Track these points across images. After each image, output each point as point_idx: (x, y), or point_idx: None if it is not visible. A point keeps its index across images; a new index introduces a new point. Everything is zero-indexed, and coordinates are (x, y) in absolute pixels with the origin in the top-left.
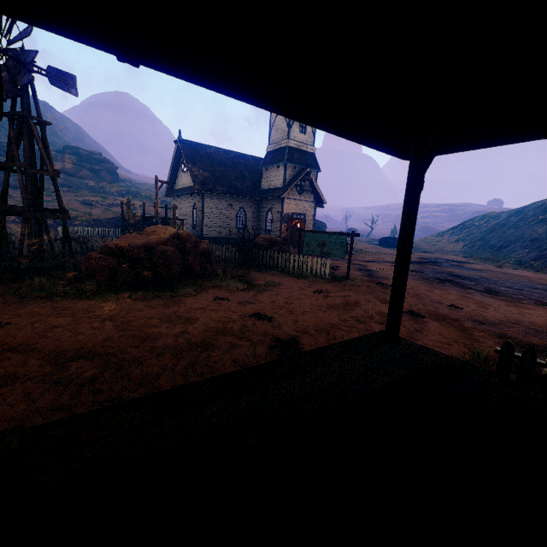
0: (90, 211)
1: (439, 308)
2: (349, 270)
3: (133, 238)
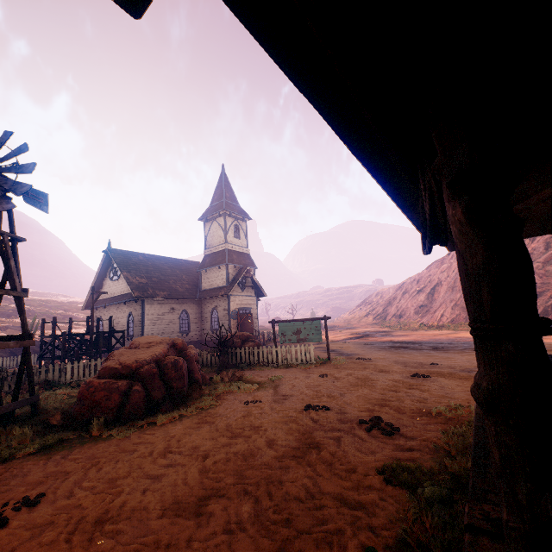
0: None
1: (427, 367)
2: (329, 351)
3: (133, 354)
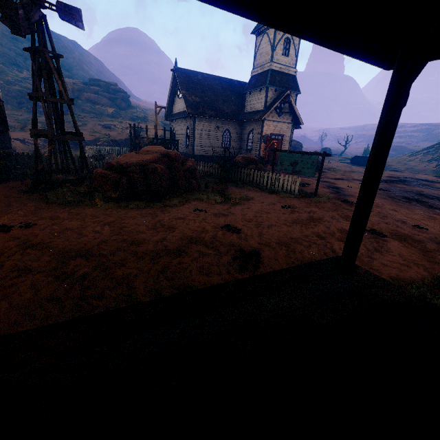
0: (109, 133)
1: (402, 227)
2: (317, 188)
3: (131, 157)
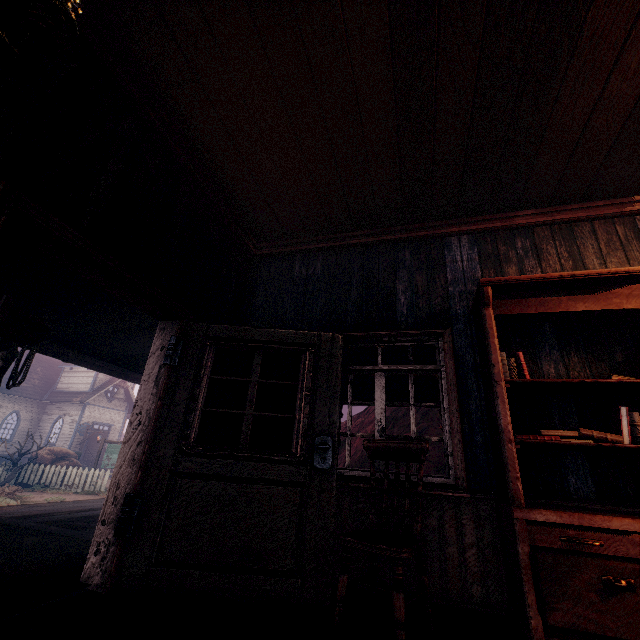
0: None
1: None
2: None
3: None
